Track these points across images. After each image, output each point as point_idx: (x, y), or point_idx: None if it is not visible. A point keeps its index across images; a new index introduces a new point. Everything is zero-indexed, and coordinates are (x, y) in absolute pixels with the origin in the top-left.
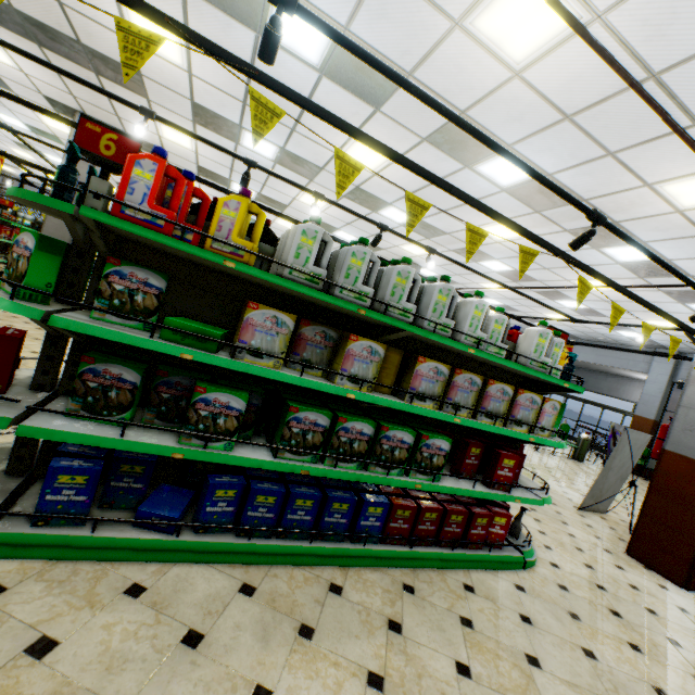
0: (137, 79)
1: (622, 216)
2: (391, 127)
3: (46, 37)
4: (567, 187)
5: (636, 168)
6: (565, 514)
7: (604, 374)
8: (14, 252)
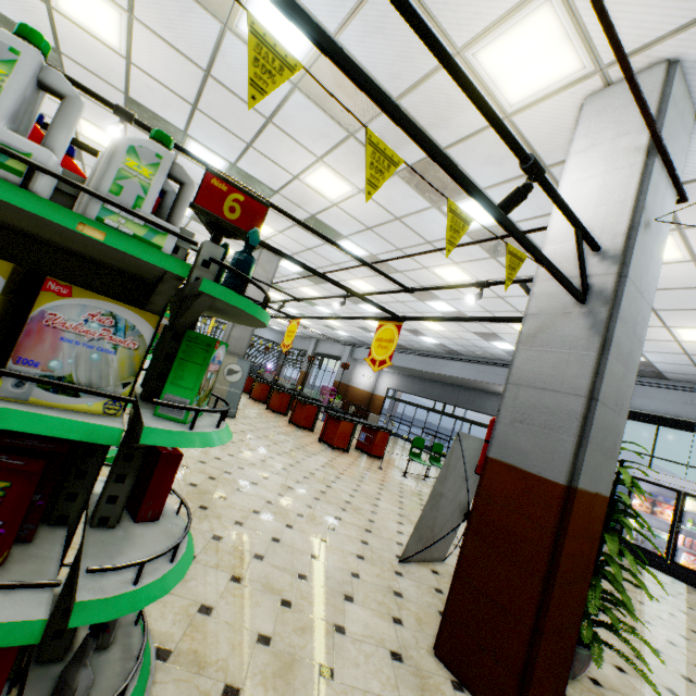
0: None
1: (447, 136)
2: None
3: None
4: (365, 69)
5: (435, 7)
6: (367, 575)
7: (488, 393)
8: None
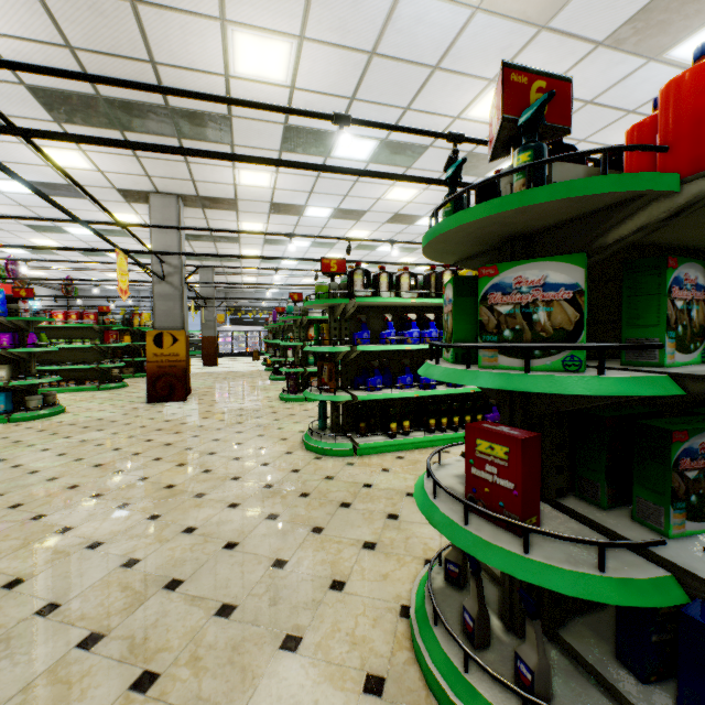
0: (224, 125)
1: None
2: (554, 46)
3: (130, 117)
4: None
5: None
6: None
7: None
8: (498, 305)
